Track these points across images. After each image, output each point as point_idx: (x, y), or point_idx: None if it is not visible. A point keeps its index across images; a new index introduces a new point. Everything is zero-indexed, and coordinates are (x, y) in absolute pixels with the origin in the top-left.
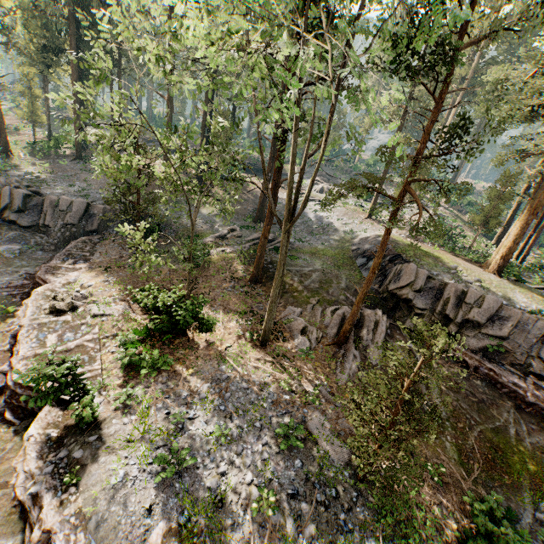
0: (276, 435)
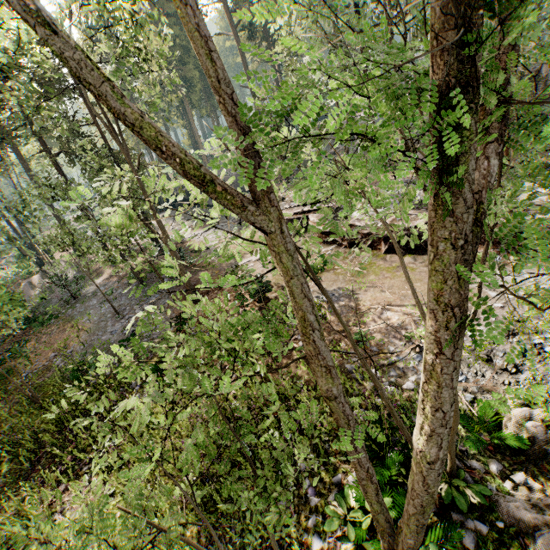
0: None
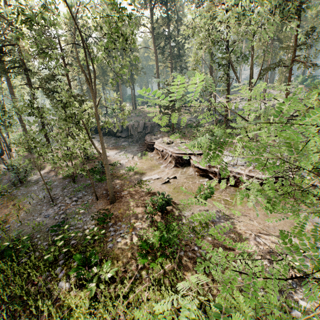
0: None
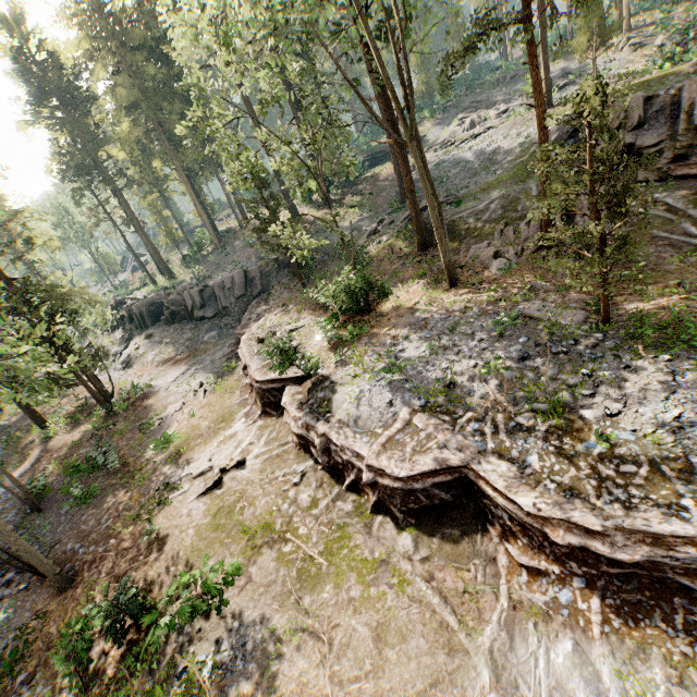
0: (491, 332)
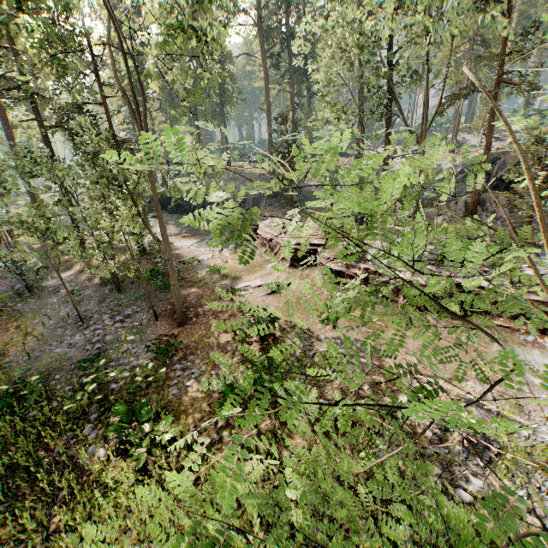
0: None
